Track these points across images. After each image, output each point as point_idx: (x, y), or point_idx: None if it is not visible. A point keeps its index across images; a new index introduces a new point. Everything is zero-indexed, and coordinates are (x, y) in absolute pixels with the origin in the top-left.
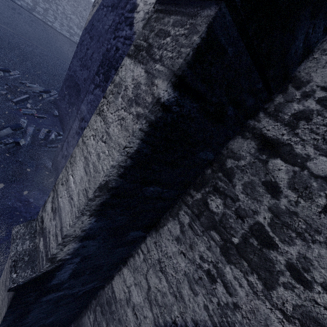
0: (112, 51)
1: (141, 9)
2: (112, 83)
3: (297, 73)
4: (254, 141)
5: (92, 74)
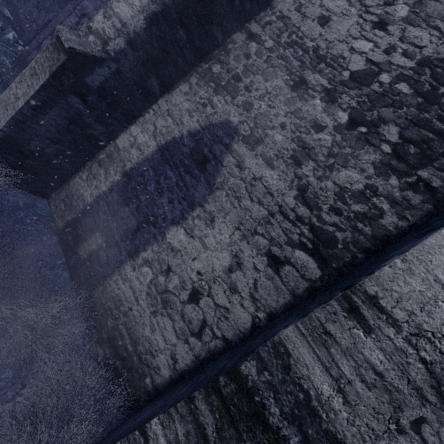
0: None
1: None
2: None
3: (273, 3)
4: (245, 35)
5: None
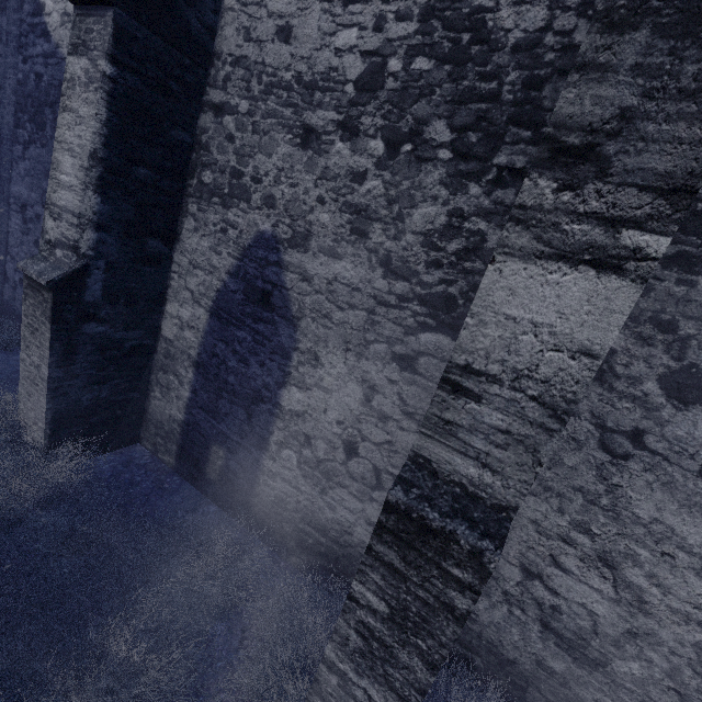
0: (30, 82)
1: (52, 10)
2: (64, 81)
3: (215, 49)
4: (211, 112)
5: (7, 131)
